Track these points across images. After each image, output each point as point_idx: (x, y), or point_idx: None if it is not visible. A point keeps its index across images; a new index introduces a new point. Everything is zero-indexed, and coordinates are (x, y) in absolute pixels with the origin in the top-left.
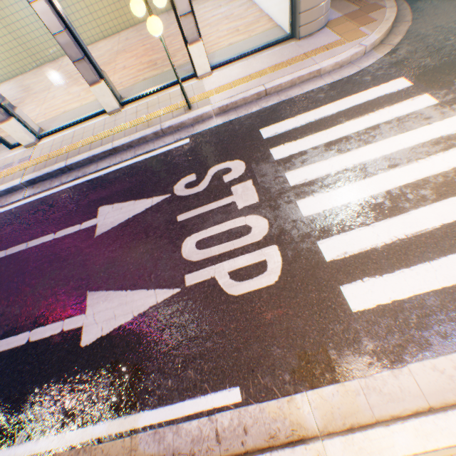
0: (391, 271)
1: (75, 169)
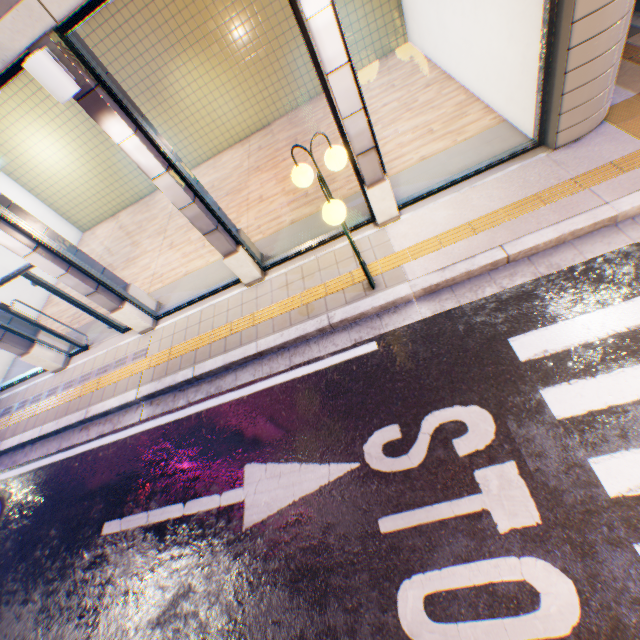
0: None
1: (205, 379)
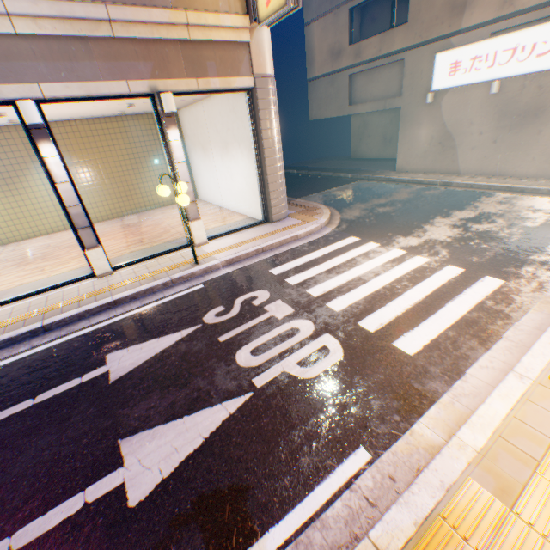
0: (417, 325)
1: (53, 330)
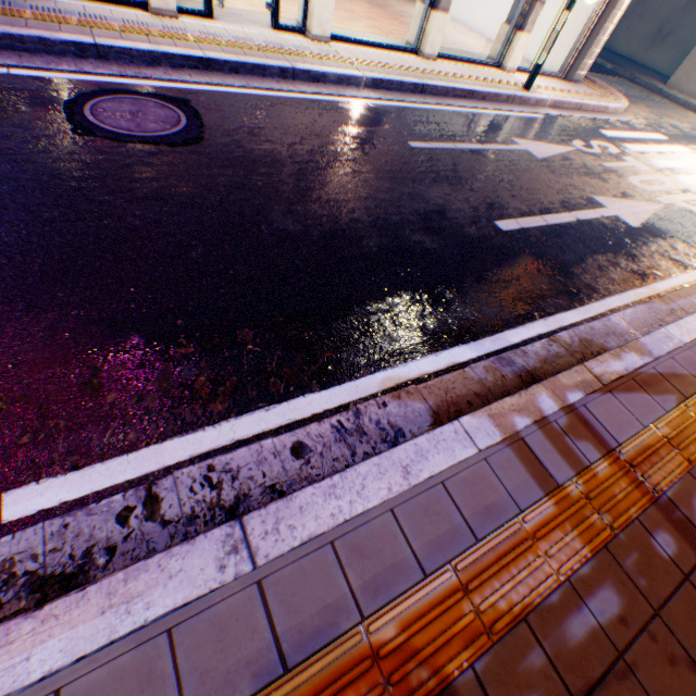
0: None
1: (424, 95)
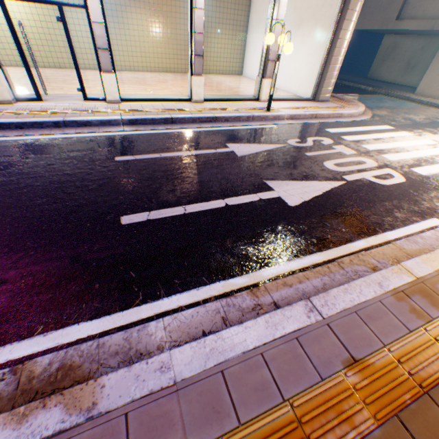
0: None
1: (176, 124)
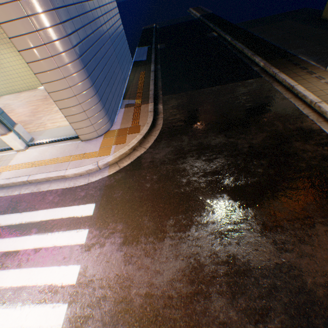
0: None
1: None
